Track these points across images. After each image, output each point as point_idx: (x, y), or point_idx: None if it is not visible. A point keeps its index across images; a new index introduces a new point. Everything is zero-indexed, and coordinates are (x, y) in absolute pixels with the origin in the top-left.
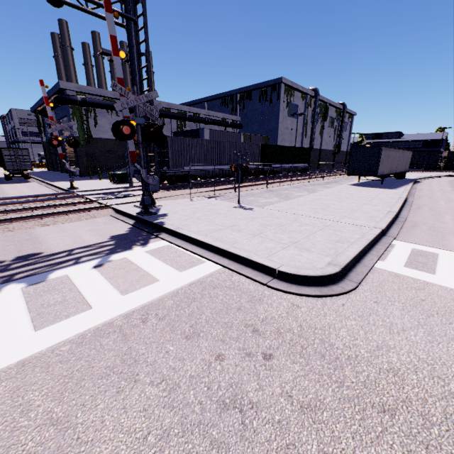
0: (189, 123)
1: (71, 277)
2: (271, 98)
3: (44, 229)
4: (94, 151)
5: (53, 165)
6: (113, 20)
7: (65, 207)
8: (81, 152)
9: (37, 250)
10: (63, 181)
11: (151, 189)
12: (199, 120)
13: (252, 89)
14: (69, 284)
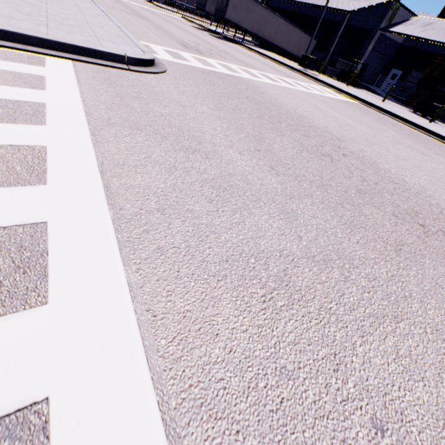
0: None
1: None
2: None
3: None
4: None
5: None
6: None
7: None
8: None
9: None
10: None
11: None
12: None
13: None
14: None
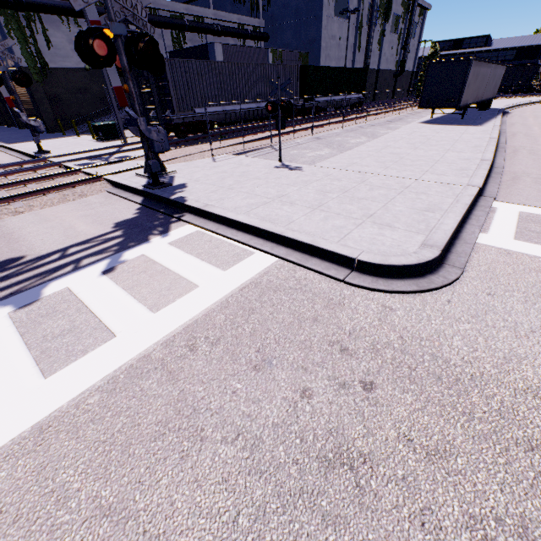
0: (189, 36)
1: (74, 290)
2: None
3: (17, 219)
4: (58, 91)
5: (4, 117)
6: None
7: (39, 183)
8: (39, 94)
9: (15, 252)
10: (25, 142)
11: (157, 148)
12: (205, 30)
13: None
14: (74, 302)
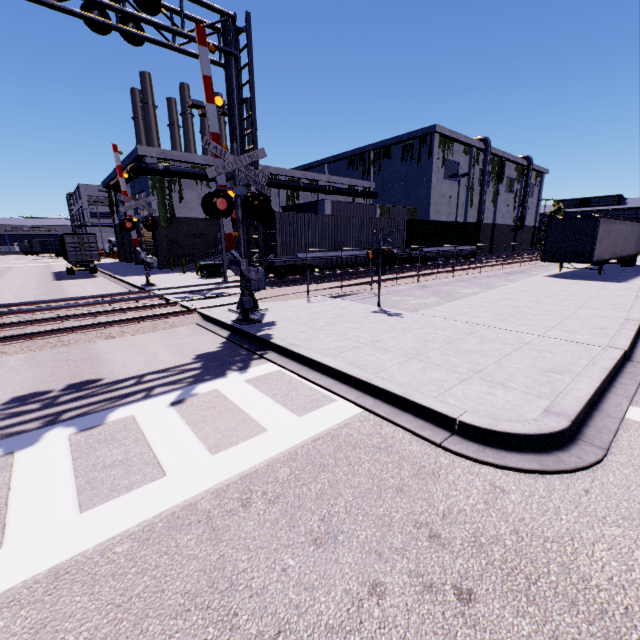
0: (303, 194)
1: (138, 419)
2: (419, 154)
3: (108, 343)
4: (178, 235)
5: (126, 255)
6: (207, 55)
7: (137, 311)
8: (162, 237)
9: (96, 374)
10: (137, 276)
11: (253, 286)
12: (317, 190)
13: (391, 143)
14: (135, 431)
